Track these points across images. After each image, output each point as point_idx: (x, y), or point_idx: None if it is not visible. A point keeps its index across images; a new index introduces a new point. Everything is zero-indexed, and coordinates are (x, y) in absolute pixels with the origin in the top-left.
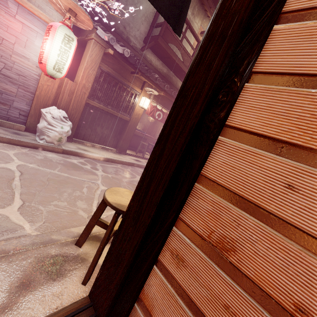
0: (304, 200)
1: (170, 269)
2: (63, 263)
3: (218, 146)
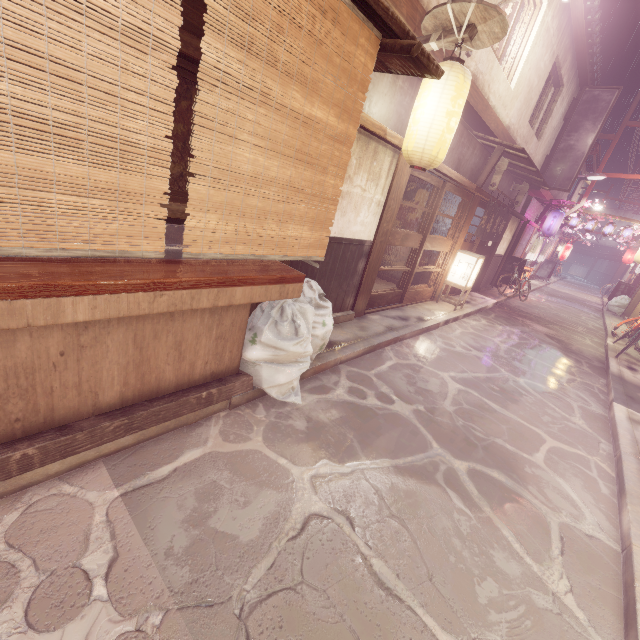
0: None
1: None
2: None
3: None
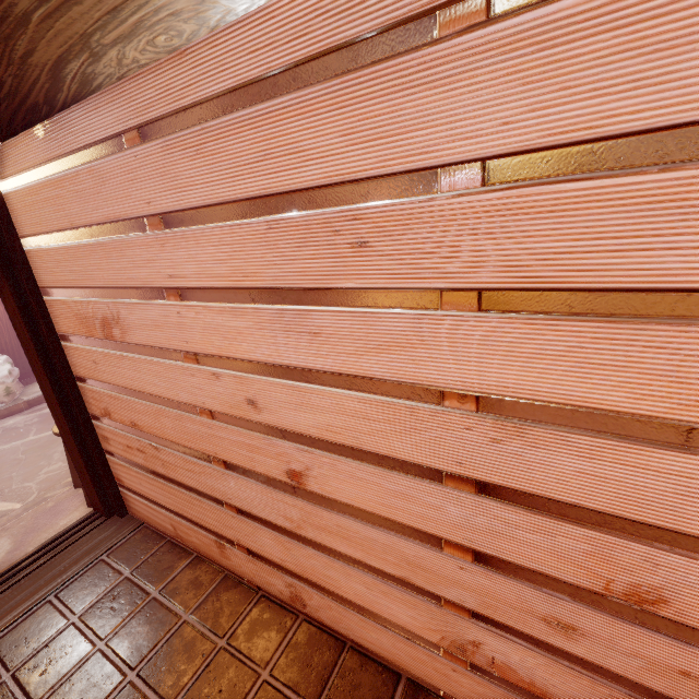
0: (102, 368)
1: (109, 449)
2: (65, 506)
3: (66, 350)
